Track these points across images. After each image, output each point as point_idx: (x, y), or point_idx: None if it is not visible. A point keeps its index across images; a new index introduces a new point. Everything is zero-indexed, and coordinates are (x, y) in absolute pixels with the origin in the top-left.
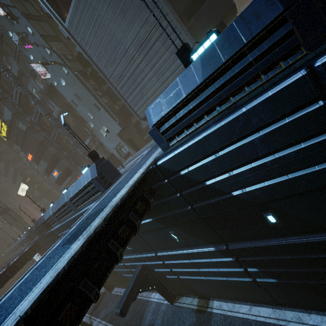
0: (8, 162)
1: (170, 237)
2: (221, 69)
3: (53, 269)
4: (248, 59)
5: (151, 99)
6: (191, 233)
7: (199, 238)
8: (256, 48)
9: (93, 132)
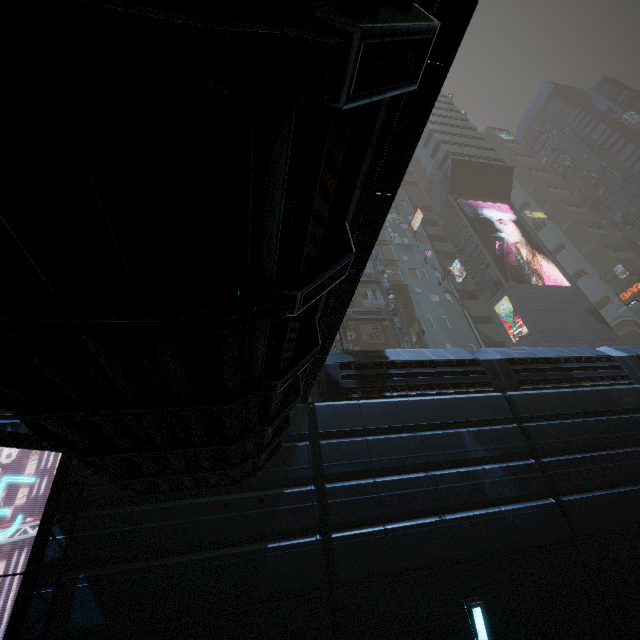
0: None
1: None
2: None
3: None
4: None
5: None
6: None
7: None
8: None
9: None
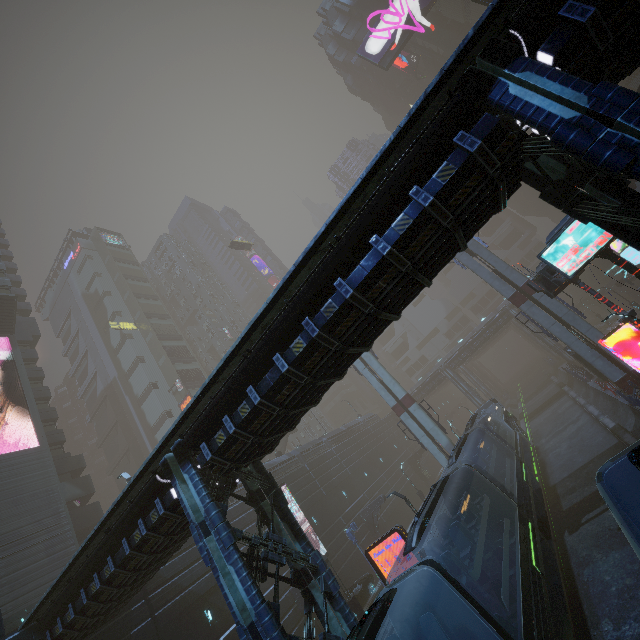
0: None
1: None
2: None
3: None
4: None
5: None
6: None
7: None
8: None
9: None
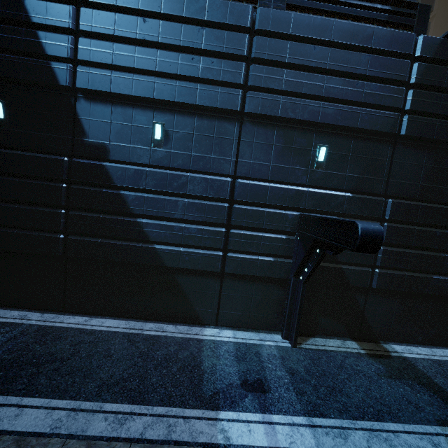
0: None
1: None
2: None
3: None
4: None
5: None
6: None
7: None
8: None
9: None
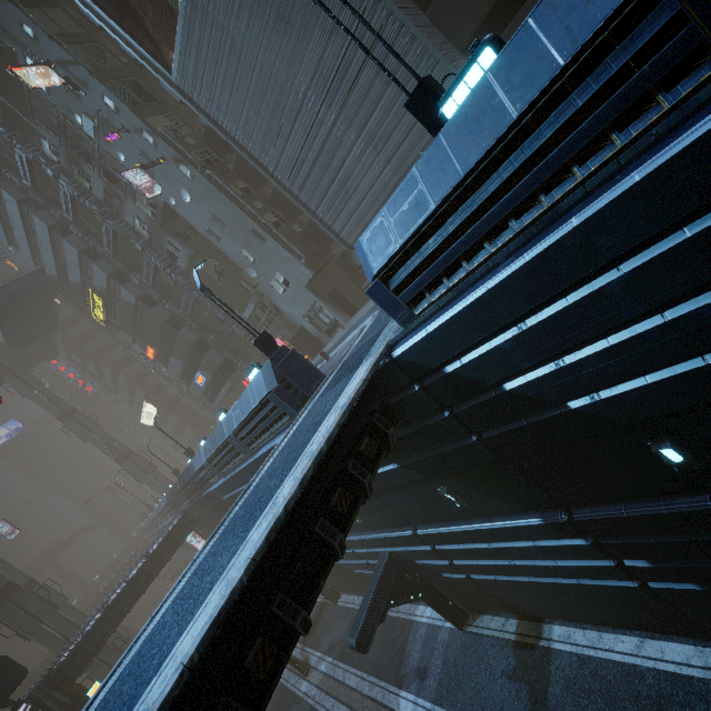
0: (115, 366)
1: (441, 498)
2: (511, 136)
3: (223, 579)
4: (574, 103)
5: (366, 200)
6: (485, 489)
7: (505, 498)
8: (591, 71)
9: (258, 289)
